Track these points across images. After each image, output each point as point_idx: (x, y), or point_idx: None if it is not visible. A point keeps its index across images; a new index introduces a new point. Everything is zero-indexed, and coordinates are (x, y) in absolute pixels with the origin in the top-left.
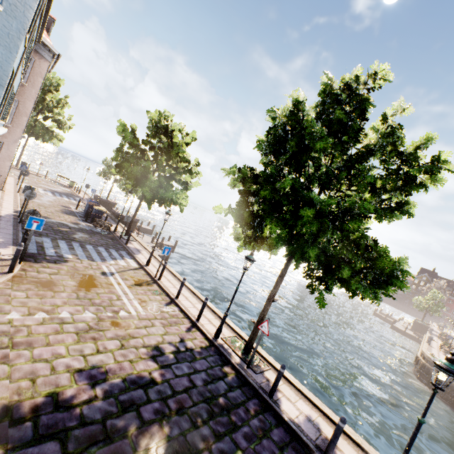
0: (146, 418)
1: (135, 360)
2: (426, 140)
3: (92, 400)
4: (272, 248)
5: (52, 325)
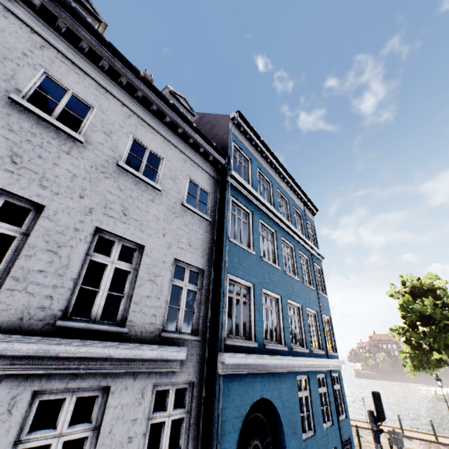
0: None
1: None
2: None
3: None
4: (433, 368)
5: None
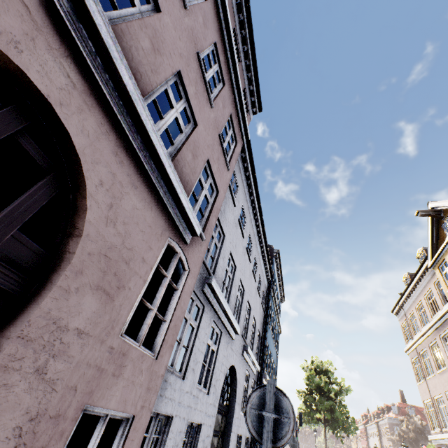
0: None
1: None
2: (343, 379)
3: None
4: (313, 423)
5: None
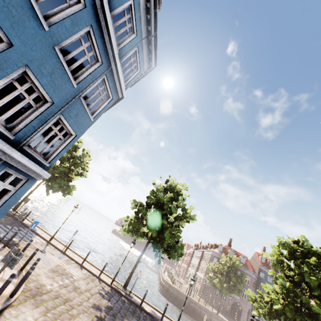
0: (121, 319)
1: (100, 299)
2: (192, 208)
3: (105, 316)
4: (138, 236)
5: (64, 289)
